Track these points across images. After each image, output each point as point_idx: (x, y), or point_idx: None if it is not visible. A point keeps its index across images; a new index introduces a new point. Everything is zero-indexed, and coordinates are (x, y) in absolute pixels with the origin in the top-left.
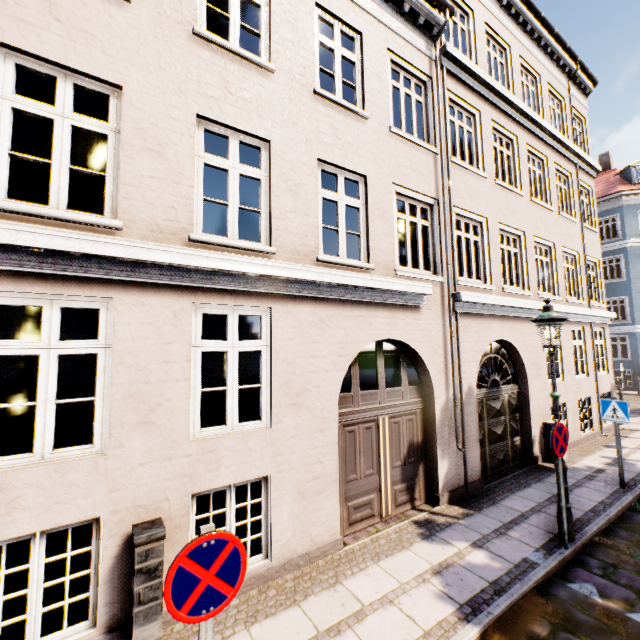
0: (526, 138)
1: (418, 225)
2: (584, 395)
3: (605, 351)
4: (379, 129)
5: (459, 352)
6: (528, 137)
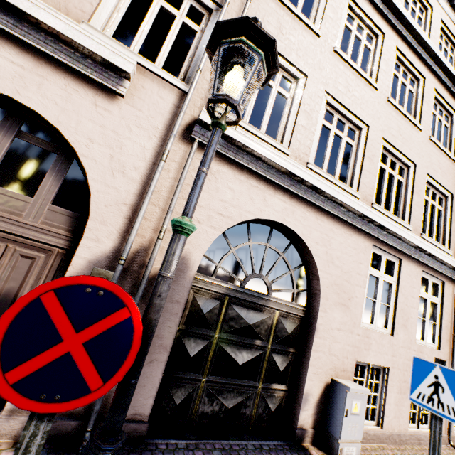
0: (397, 43)
1: (177, 19)
2: None
3: None
4: None
5: (175, 193)
6: (401, 44)
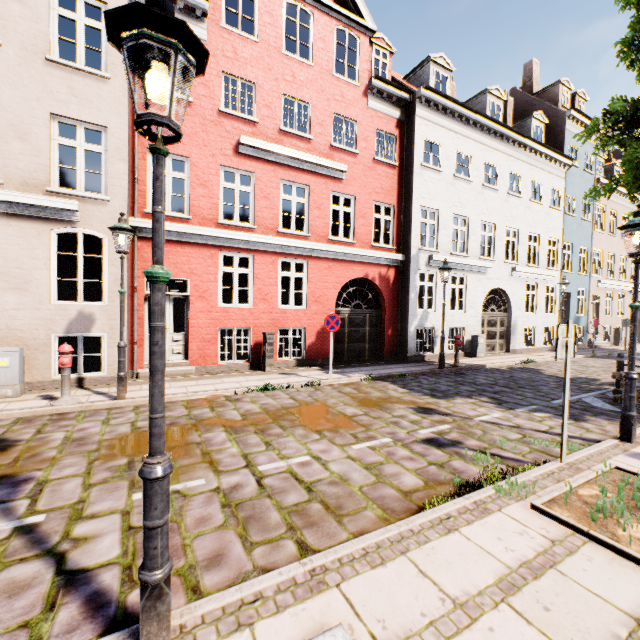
0: None
1: None
2: None
3: None
4: None
5: None
6: None
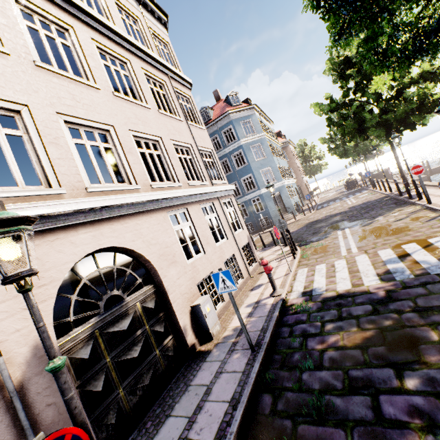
0: (90, 33)
1: None
2: (228, 255)
3: (237, 214)
4: None
5: None
6: (93, 33)
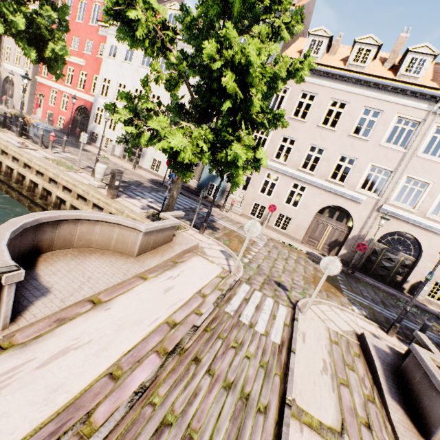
0: None
1: (379, 177)
2: None
3: None
4: (373, 144)
5: (372, 224)
6: None
